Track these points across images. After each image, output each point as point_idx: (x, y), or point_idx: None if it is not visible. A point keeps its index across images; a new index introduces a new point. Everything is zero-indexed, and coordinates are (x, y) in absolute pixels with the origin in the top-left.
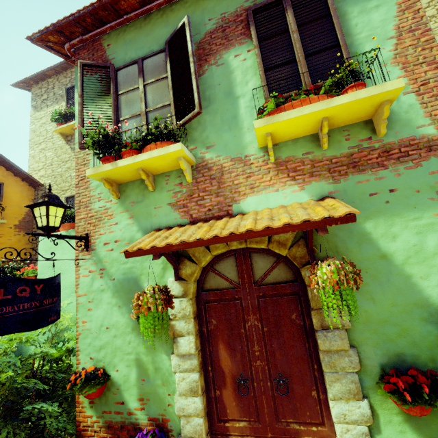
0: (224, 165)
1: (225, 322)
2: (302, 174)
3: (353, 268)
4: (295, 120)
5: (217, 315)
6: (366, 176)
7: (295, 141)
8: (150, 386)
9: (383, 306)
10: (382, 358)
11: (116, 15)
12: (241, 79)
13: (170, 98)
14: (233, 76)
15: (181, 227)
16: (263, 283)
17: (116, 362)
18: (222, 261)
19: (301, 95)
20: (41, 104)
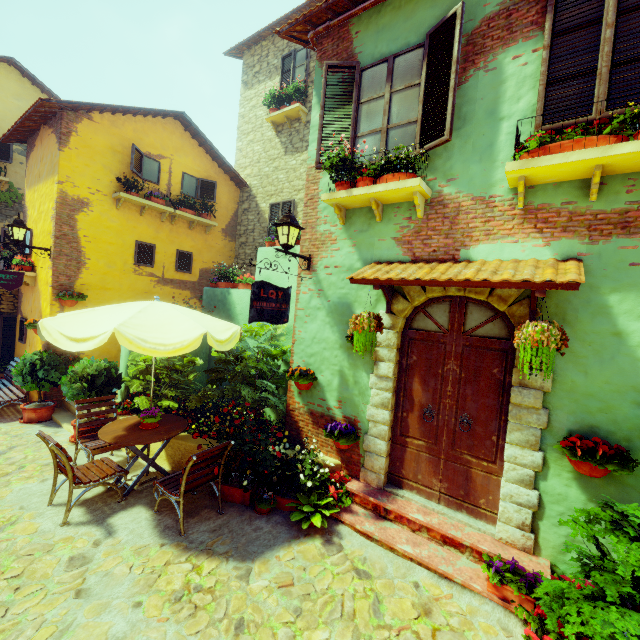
0: (462, 203)
1: (425, 360)
2: (553, 227)
3: (563, 334)
4: (558, 166)
5: (418, 352)
6: (635, 241)
7: (558, 185)
8: (349, 393)
9: (595, 381)
10: (574, 425)
11: None
12: (512, 93)
13: (418, 115)
14: (503, 88)
15: (402, 264)
16: (473, 334)
17: (323, 369)
18: (435, 305)
19: (577, 133)
20: (252, 79)
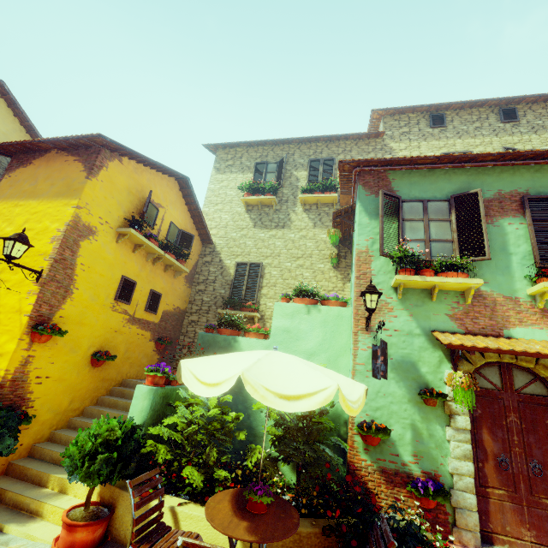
0: (497, 299)
1: (489, 413)
2: None
3: None
4: None
5: (482, 406)
6: None
7: None
8: (424, 447)
9: None
10: None
11: (411, 164)
12: (513, 242)
13: (454, 238)
14: (507, 237)
15: (463, 335)
16: (522, 392)
17: (392, 422)
18: (486, 368)
19: None
20: (225, 168)
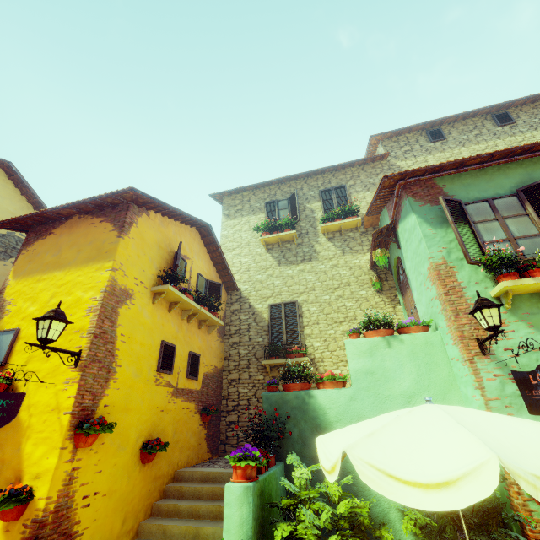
0: None
1: None
2: None
3: None
4: None
5: None
6: None
7: None
8: None
9: None
10: None
11: (460, 167)
12: None
13: None
14: None
15: None
16: None
17: None
18: None
19: None
20: (234, 213)
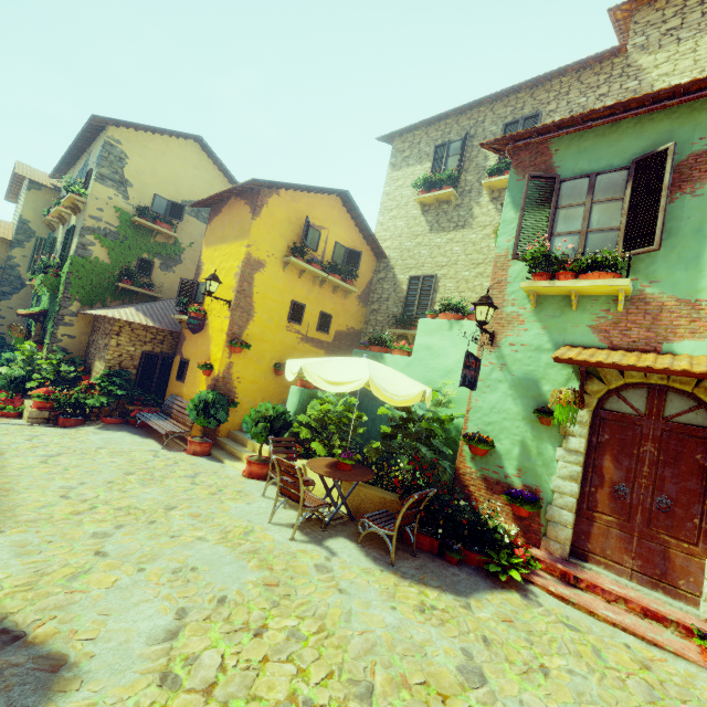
0: (665, 303)
1: (618, 440)
2: None
3: None
4: None
5: (611, 432)
6: None
7: None
8: (530, 463)
9: None
10: None
11: (579, 124)
12: None
13: (621, 224)
14: None
15: (599, 350)
16: (673, 421)
17: (502, 438)
18: (631, 390)
19: None
20: (401, 162)
